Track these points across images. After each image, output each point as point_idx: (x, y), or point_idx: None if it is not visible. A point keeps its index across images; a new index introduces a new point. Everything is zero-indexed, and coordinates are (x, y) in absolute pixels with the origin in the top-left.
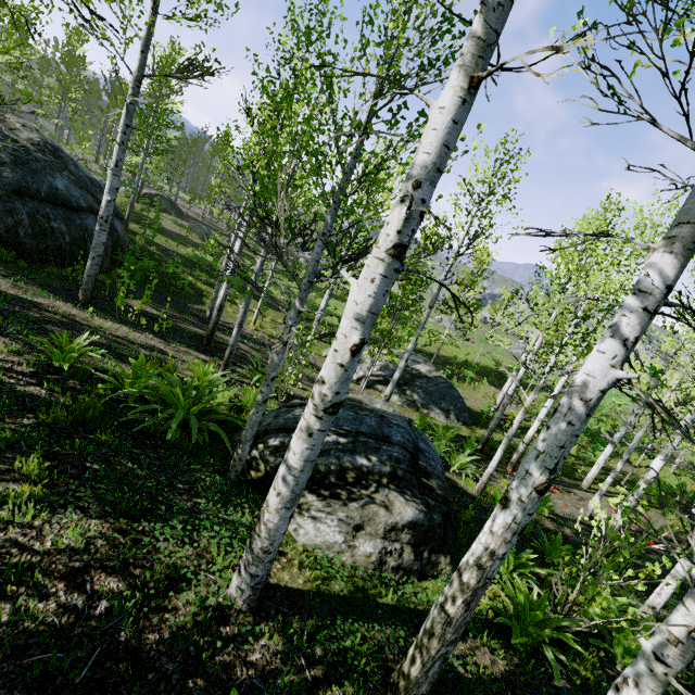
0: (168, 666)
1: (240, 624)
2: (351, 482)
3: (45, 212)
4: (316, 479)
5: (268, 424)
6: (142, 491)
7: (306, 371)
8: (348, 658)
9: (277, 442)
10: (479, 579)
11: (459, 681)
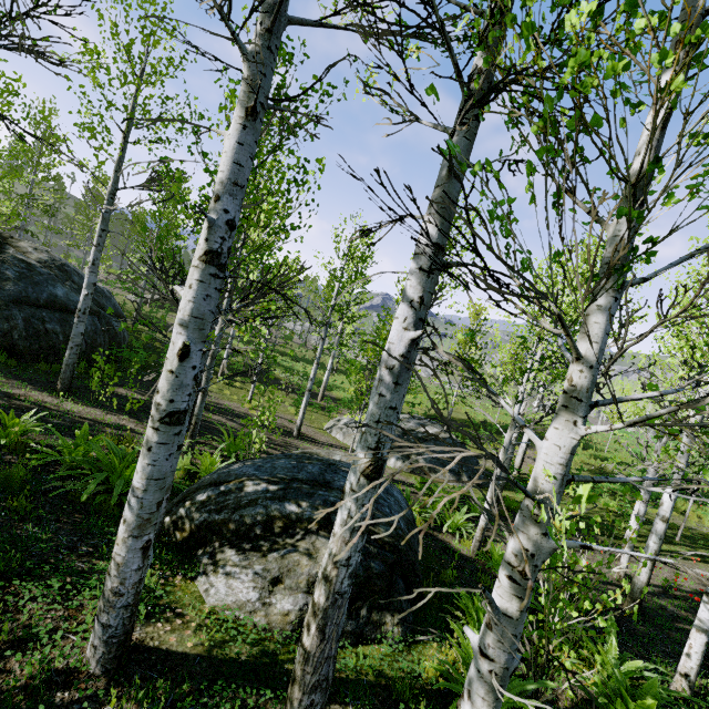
0: None
1: (81, 688)
2: (278, 532)
3: (41, 316)
4: (241, 532)
5: (202, 480)
6: (35, 553)
7: (298, 444)
8: None
9: (204, 497)
10: (327, 595)
11: None
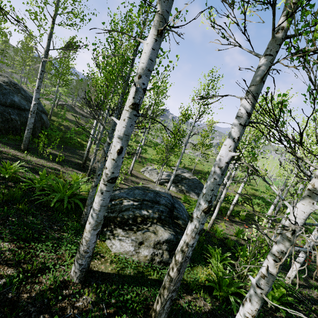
0: (31, 309)
1: (73, 289)
2: (139, 222)
3: (8, 111)
4: (123, 222)
5: None
6: (35, 230)
7: (131, 178)
8: (127, 303)
9: None
10: (182, 257)
11: (185, 313)
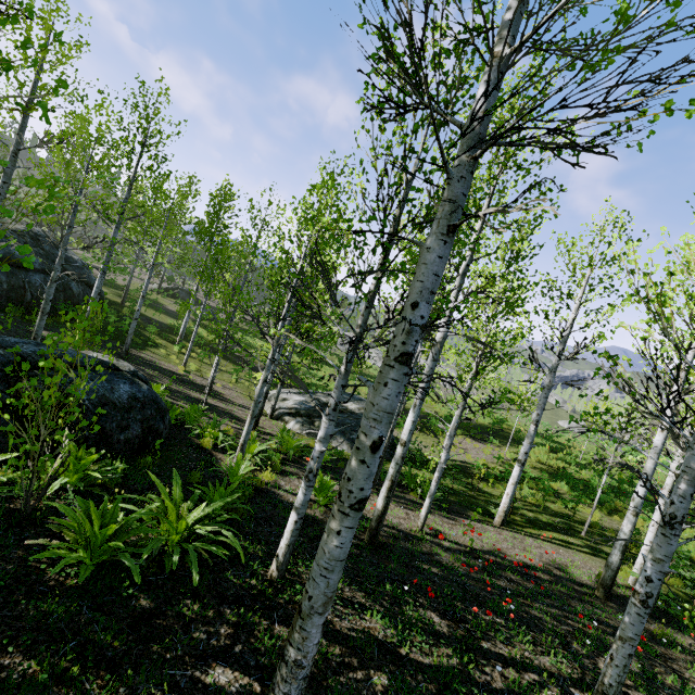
0: None
1: None
2: None
3: None
4: None
5: None
6: None
7: (196, 395)
8: None
9: None
10: None
11: None
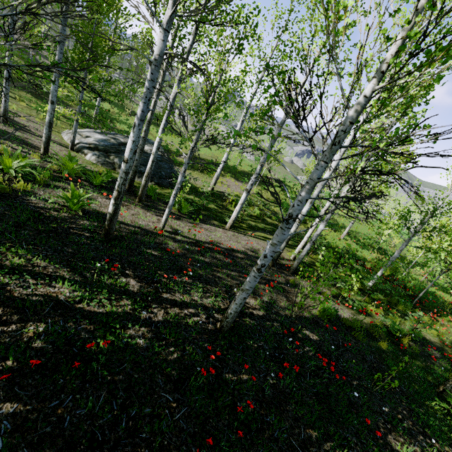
0: None
1: None
2: None
3: None
4: None
5: None
6: None
7: None
8: None
9: None
10: None
11: None
